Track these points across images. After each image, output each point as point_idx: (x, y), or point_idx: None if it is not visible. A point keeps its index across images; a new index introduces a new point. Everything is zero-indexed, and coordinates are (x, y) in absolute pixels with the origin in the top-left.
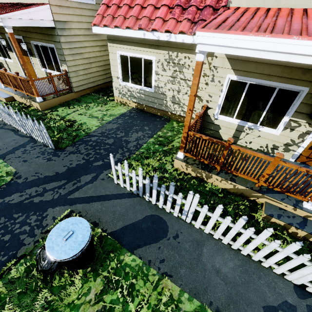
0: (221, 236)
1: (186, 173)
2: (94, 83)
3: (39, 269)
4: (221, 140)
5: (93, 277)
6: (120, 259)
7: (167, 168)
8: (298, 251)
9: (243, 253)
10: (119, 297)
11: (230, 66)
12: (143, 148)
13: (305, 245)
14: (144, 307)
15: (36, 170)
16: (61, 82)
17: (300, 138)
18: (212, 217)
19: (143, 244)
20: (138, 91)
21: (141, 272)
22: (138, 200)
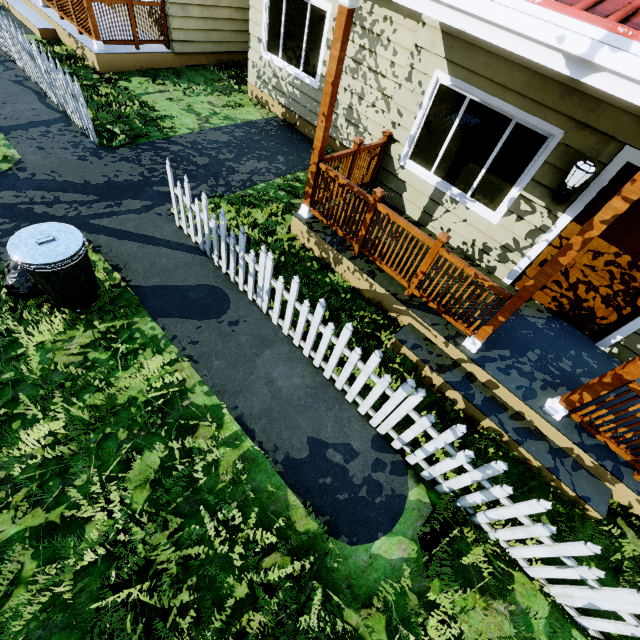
0: (301, 341)
1: (308, 248)
2: (221, 45)
3: (4, 284)
4: (401, 213)
5: (84, 327)
6: (133, 320)
7: (278, 232)
8: (418, 404)
9: (325, 376)
10: (109, 358)
11: (444, 50)
12: (254, 189)
13: (433, 397)
14: (139, 380)
15: (55, 167)
16: (149, 22)
17: (528, 238)
18: (289, 301)
19: (177, 316)
20: (291, 80)
21: (155, 344)
22: (201, 260)
